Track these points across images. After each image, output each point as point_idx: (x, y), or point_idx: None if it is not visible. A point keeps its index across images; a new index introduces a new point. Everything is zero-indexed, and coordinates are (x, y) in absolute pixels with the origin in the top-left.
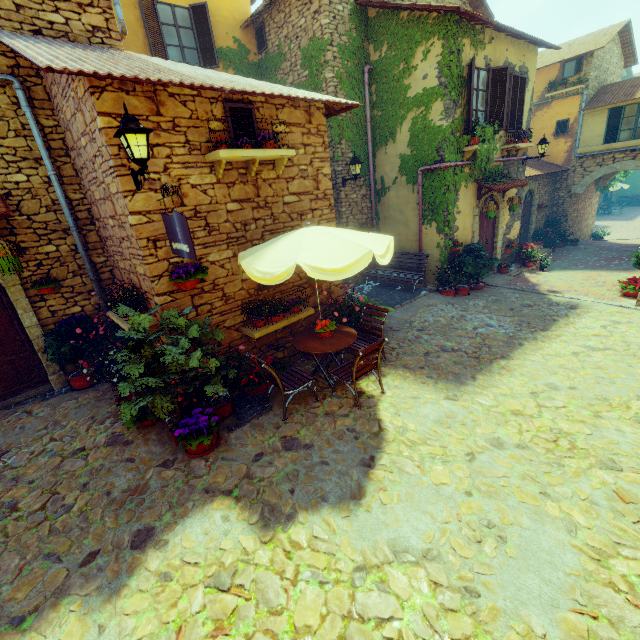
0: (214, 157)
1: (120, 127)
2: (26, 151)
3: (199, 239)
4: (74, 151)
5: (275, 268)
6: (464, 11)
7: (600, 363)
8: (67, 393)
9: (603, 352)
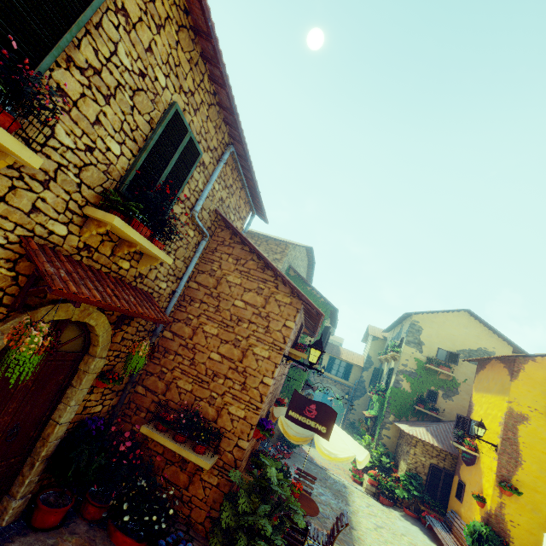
0: (300, 355)
1: (317, 345)
2: (178, 270)
3: (269, 398)
4: (203, 288)
5: (335, 450)
6: (337, 311)
7: (389, 539)
8: (29, 535)
9: (384, 529)
